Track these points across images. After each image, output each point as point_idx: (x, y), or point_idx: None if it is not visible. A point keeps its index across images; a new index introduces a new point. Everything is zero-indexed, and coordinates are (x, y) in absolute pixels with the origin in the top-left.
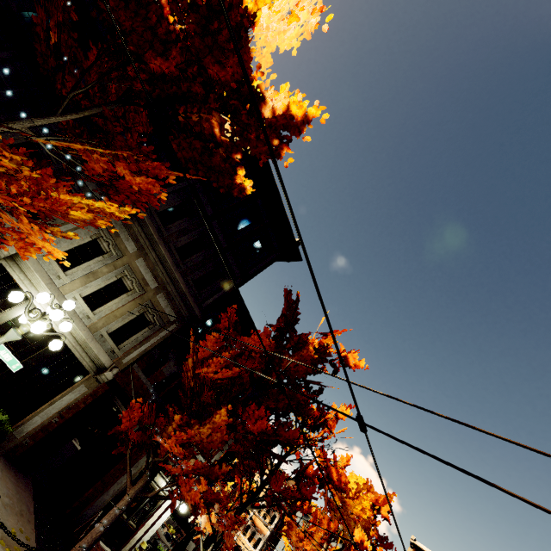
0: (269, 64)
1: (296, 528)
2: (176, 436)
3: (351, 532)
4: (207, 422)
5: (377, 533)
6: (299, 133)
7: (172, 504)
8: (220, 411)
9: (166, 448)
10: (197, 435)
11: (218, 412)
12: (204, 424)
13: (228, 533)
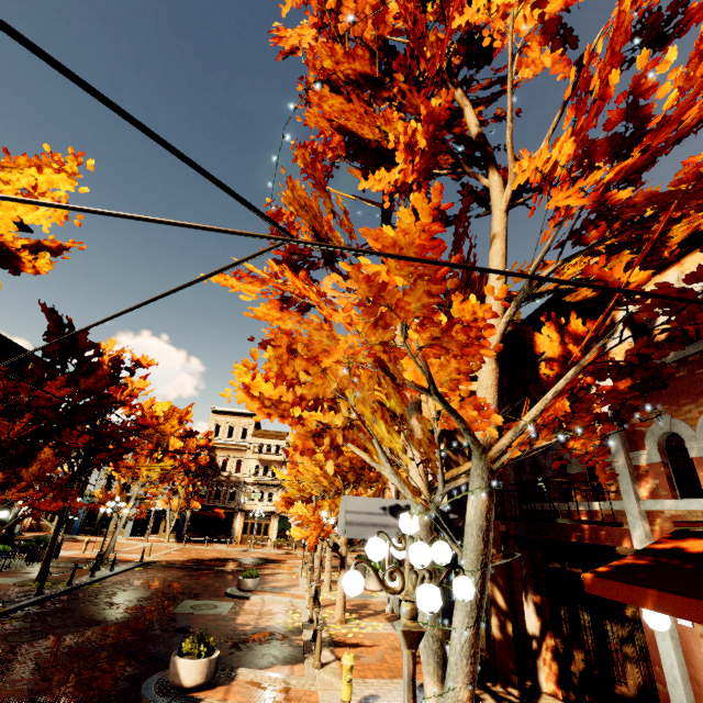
0: (13, 228)
1: (123, 463)
2: (17, 487)
3: (167, 442)
4: (33, 463)
5: (186, 433)
6: (56, 255)
7: (36, 519)
8: (44, 451)
9: (11, 498)
10: (28, 474)
11: (42, 453)
12: (32, 466)
13: (75, 502)
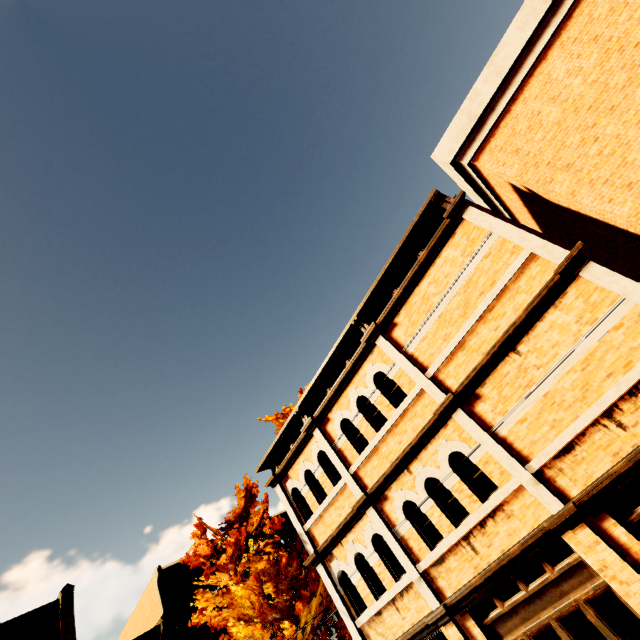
0: None
1: None
2: None
3: None
4: None
5: None
6: None
7: None
8: None
9: None
10: None
11: None
12: None
13: None
